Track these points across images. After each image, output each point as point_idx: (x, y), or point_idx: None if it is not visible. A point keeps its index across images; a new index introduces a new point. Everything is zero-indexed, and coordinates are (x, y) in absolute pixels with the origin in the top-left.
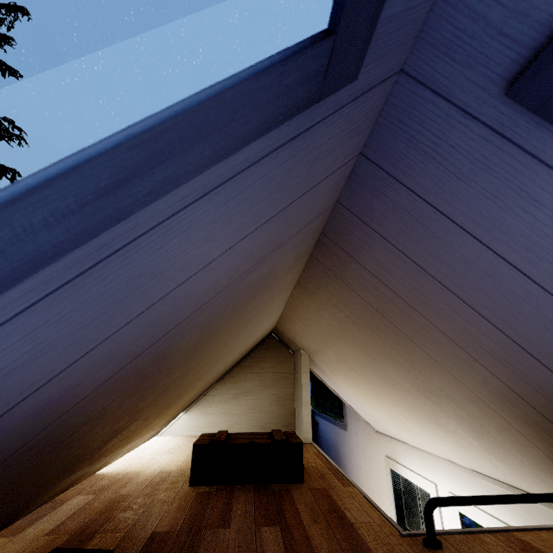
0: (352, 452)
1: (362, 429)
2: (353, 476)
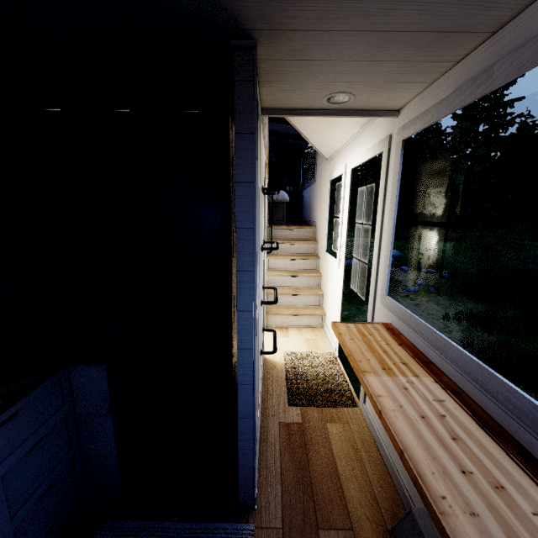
0: (316, 195)
1: (322, 170)
2: (315, 211)
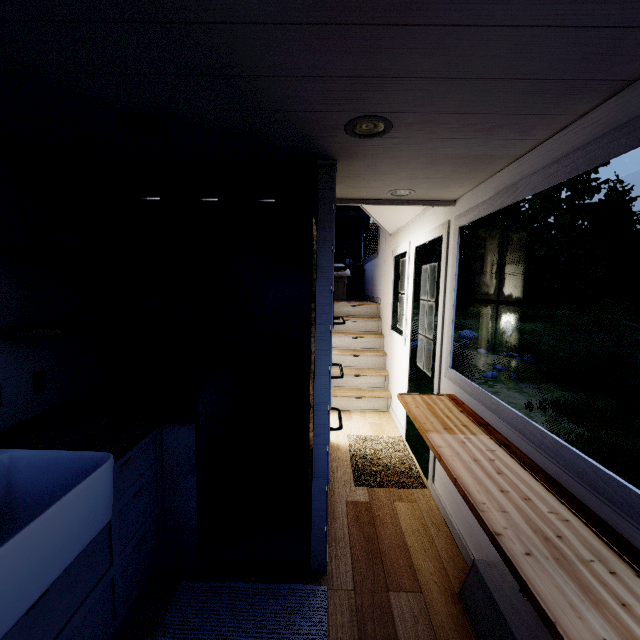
0: (379, 269)
1: (385, 244)
2: (378, 287)
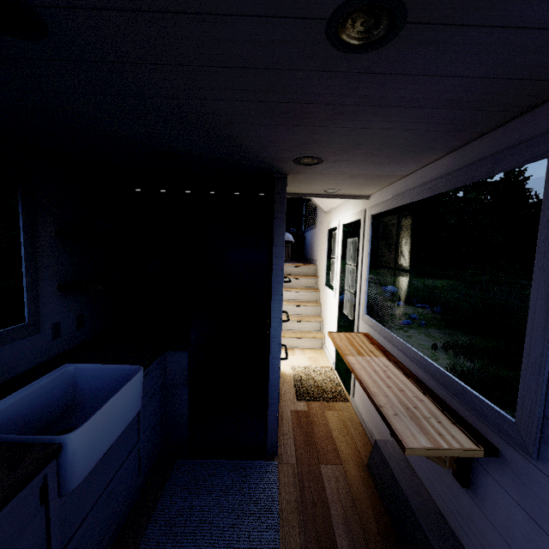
0: (317, 238)
1: (321, 219)
2: (316, 252)
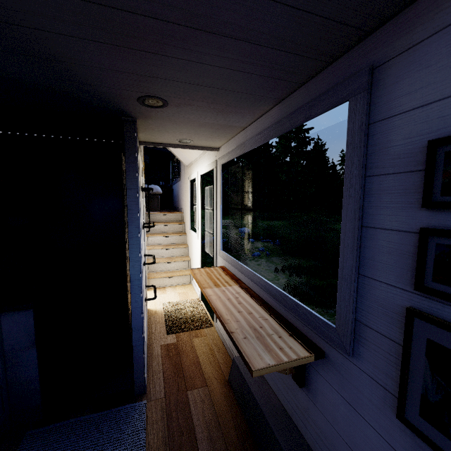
0: (182, 189)
1: (184, 172)
2: (182, 201)
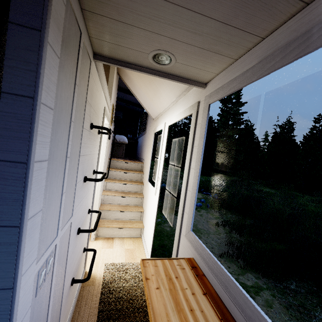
0: (145, 141)
1: (150, 126)
2: (144, 152)
